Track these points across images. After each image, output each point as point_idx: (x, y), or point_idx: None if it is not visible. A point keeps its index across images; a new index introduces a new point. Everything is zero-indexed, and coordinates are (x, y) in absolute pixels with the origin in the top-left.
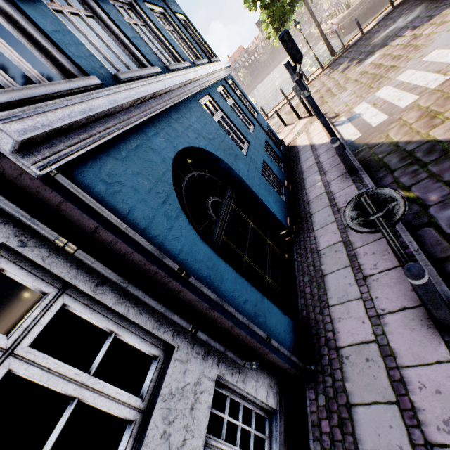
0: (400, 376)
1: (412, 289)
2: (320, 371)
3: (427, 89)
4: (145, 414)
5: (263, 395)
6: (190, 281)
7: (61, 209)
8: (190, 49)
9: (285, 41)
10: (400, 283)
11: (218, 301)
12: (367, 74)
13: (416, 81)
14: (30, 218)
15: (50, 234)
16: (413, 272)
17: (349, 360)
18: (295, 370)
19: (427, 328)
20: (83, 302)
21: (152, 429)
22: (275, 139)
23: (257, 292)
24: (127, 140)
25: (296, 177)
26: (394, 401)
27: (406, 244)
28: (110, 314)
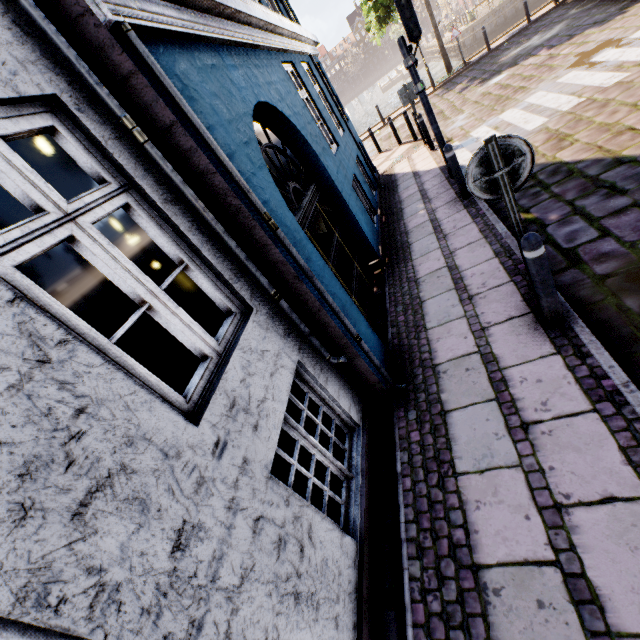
0: (501, 376)
1: (522, 300)
2: (412, 390)
3: (558, 112)
4: (222, 358)
5: (346, 405)
6: (278, 234)
7: (129, 84)
8: None
9: (402, 7)
10: (510, 296)
11: (307, 271)
12: (490, 96)
13: (547, 103)
14: (94, 75)
15: (117, 106)
16: (531, 240)
17: (447, 374)
18: (384, 387)
19: (534, 331)
20: (149, 214)
21: (231, 370)
22: (368, 162)
23: (346, 294)
24: (202, 51)
25: (392, 207)
26: (493, 398)
27: (520, 260)
28: (179, 242)
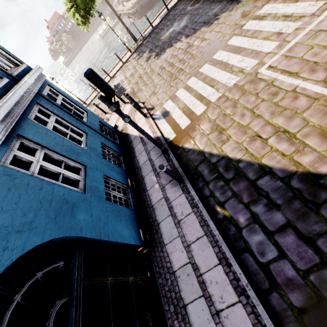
0: None
1: None
2: None
3: (210, 102)
4: None
5: None
6: None
7: None
8: None
9: (92, 79)
10: (245, 322)
11: None
12: (165, 71)
13: (201, 90)
14: None
15: None
16: None
17: None
18: None
19: None
20: None
21: None
22: (110, 130)
23: None
24: None
25: (136, 173)
26: None
27: (238, 275)
28: None
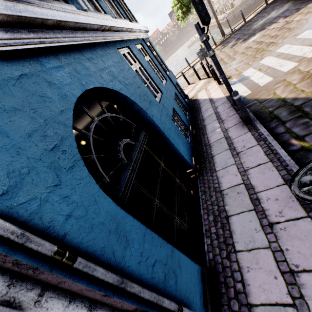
0: None
1: None
2: None
3: (304, 58)
4: None
5: None
6: (75, 267)
7: None
8: (114, 10)
9: (196, 3)
10: (311, 236)
11: (118, 284)
12: (251, 48)
13: (294, 52)
14: None
15: None
16: None
17: None
18: None
19: None
20: None
21: None
22: (182, 93)
23: (167, 244)
24: (6, 65)
25: (198, 123)
26: None
27: None
28: None
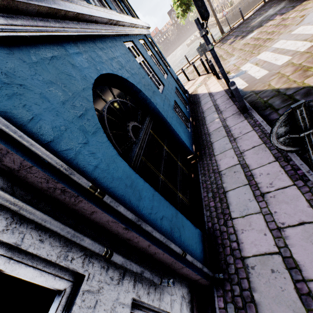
0: (308, 289)
1: (308, 205)
2: (227, 279)
3: (298, 52)
4: None
5: (177, 308)
6: (104, 201)
7: None
8: (118, 6)
9: (196, 0)
10: (296, 199)
11: (135, 221)
12: (249, 45)
13: (288, 47)
14: None
15: None
16: None
17: (255, 270)
18: (206, 280)
19: None
20: None
21: None
22: (182, 88)
23: (172, 207)
24: (41, 47)
25: (198, 116)
26: None
27: (297, 166)
28: None
